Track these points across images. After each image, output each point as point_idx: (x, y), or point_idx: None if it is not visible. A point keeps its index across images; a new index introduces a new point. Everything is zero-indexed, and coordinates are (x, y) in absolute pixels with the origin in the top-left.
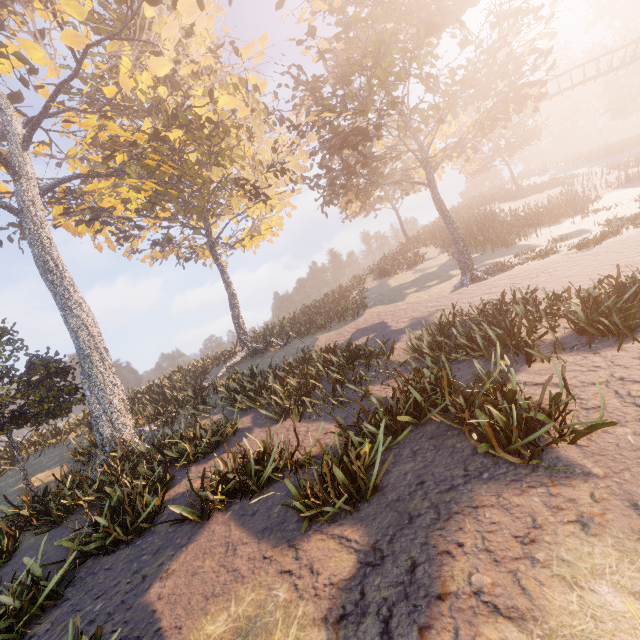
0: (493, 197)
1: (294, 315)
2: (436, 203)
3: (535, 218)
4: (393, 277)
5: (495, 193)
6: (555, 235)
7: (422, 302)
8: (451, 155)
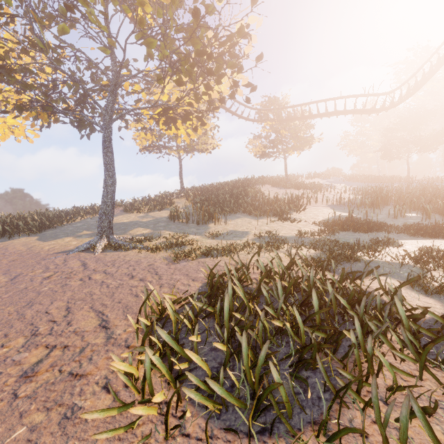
0: (272, 180)
1: (10, 216)
2: (102, 151)
3: (255, 206)
4: (128, 213)
5: (280, 178)
6: (232, 228)
7: (24, 252)
8: (175, 117)
